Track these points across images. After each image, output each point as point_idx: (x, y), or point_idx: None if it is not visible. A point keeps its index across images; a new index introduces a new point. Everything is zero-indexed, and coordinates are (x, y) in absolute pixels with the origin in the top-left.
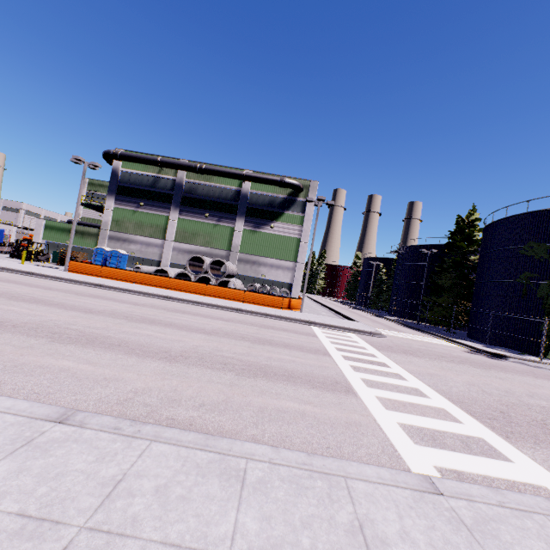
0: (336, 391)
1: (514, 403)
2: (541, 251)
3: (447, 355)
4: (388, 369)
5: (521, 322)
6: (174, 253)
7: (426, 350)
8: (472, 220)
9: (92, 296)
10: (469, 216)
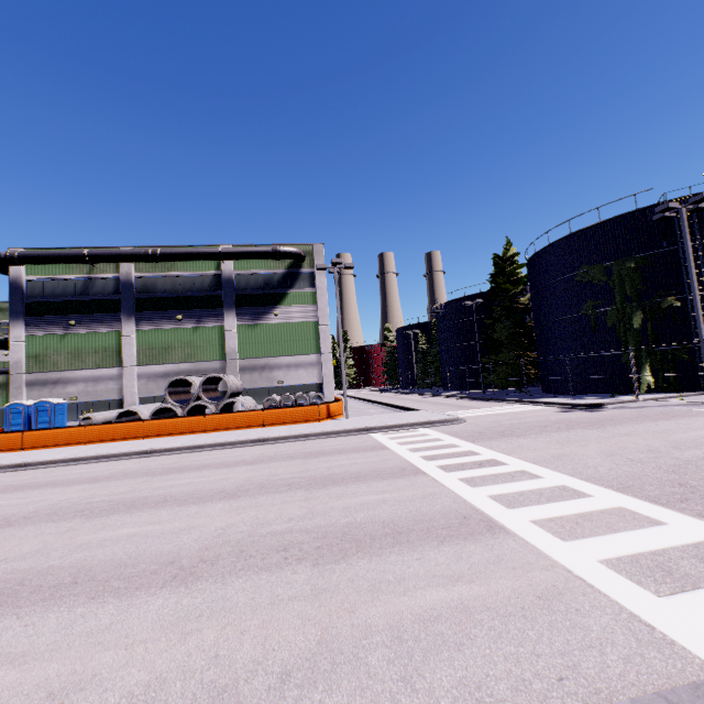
0: (476, 535)
1: (676, 465)
2: (598, 273)
3: (547, 423)
4: (506, 467)
5: (599, 360)
6: (141, 383)
7: (521, 423)
8: (510, 256)
9: (10, 490)
10: (506, 252)
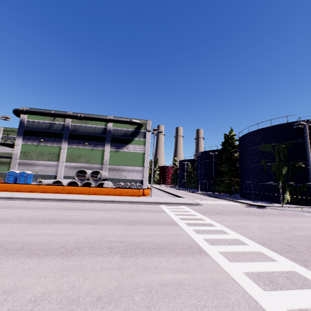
0: (193, 254)
1: (290, 237)
2: (269, 148)
3: (238, 211)
4: (214, 227)
5: (266, 186)
6: (65, 169)
7: (227, 209)
8: (231, 135)
9: (3, 207)
10: (230, 133)
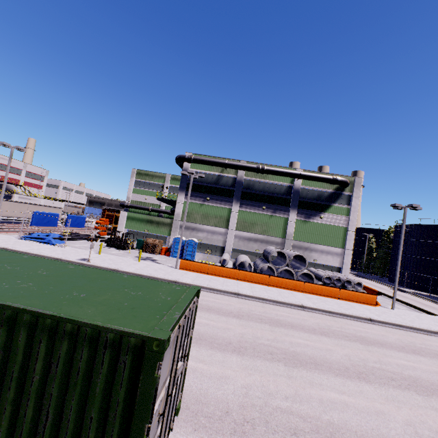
0: None
1: None
2: None
3: None
4: None
5: None
6: (235, 240)
7: None
8: None
9: (279, 325)
10: None
